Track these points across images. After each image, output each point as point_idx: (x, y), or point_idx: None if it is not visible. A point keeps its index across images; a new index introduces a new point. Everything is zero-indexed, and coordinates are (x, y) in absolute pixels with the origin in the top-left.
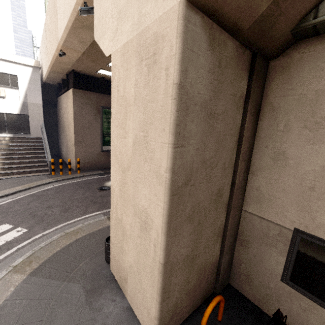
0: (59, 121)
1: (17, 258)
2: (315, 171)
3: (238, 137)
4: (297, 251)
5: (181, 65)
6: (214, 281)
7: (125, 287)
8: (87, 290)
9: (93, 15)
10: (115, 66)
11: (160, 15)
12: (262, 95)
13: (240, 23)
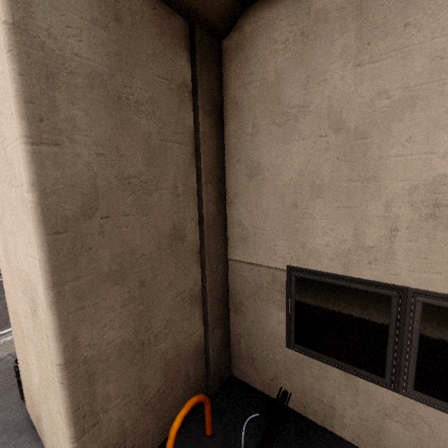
0: None
1: None
2: (294, 180)
3: (194, 149)
4: (295, 298)
5: None
6: (204, 376)
7: (42, 432)
8: None
9: None
10: None
11: None
12: (222, 89)
13: None
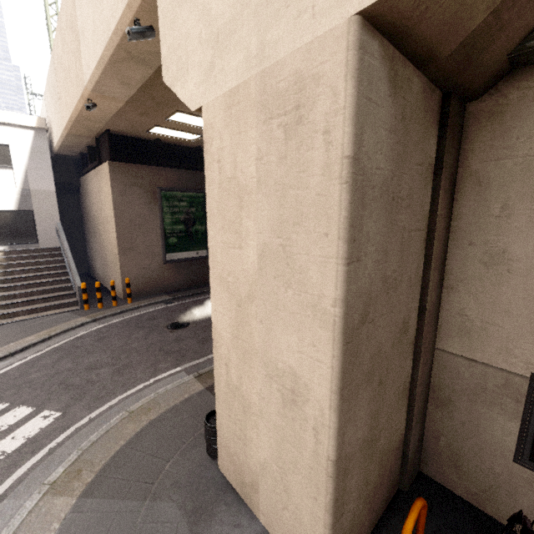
0: (86, 216)
1: (52, 466)
2: None
3: (426, 232)
4: None
5: (354, 125)
6: (399, 471)
7: (254, 499)
8: (188, 511)
9: (149, 40)
10: (211, 127)
11: (307, 42)
12: (458, 160)
13: (439, 47)
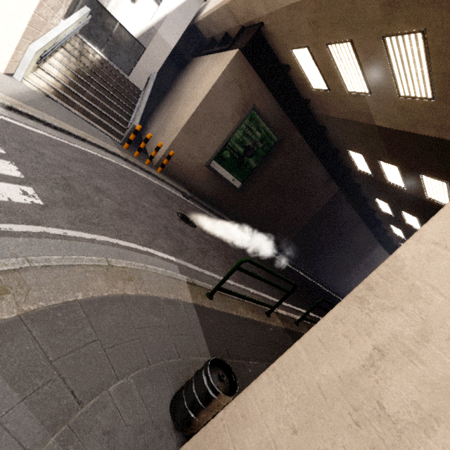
0: (175, 88)
1: None
2: None
3: None
4: None
5: None
6: None
7: None
8: None
9: None
10: None
11: None
12: None
13: None
